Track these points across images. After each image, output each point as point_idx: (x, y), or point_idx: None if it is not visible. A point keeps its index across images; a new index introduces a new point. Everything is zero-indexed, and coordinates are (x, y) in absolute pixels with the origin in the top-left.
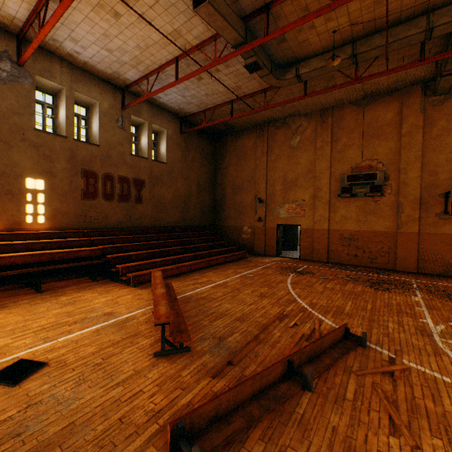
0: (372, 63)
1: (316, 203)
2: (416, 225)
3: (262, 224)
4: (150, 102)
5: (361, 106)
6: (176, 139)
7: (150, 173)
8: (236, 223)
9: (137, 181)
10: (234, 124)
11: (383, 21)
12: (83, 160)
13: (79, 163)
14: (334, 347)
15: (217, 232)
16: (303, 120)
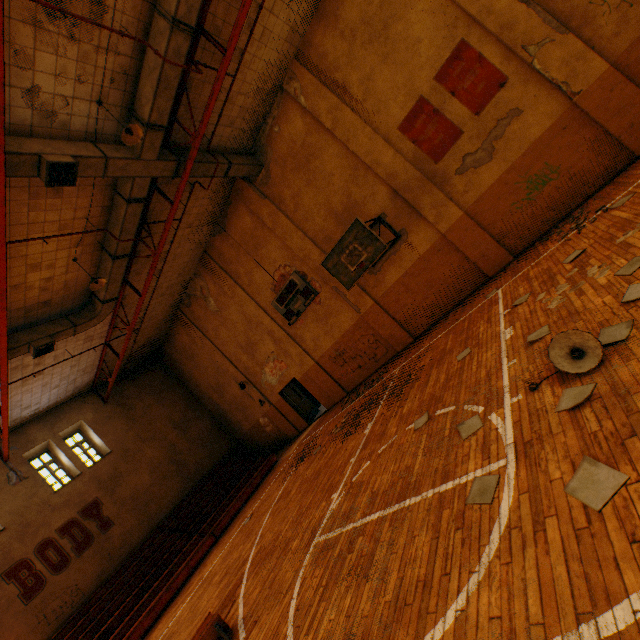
0: (150, 232)
1: (282, 346)
2: (366, 297)
3: (268, 405)
4: (36, 417)
5: (223, 231)
6: (105, 414)
7: (98, 483)
8: (250, 422)
9: (87, 509)
10: (151, 338)
11: (99, 219)
12: None
13: None
14: None
15: (247, 445)
16: (198, 281)
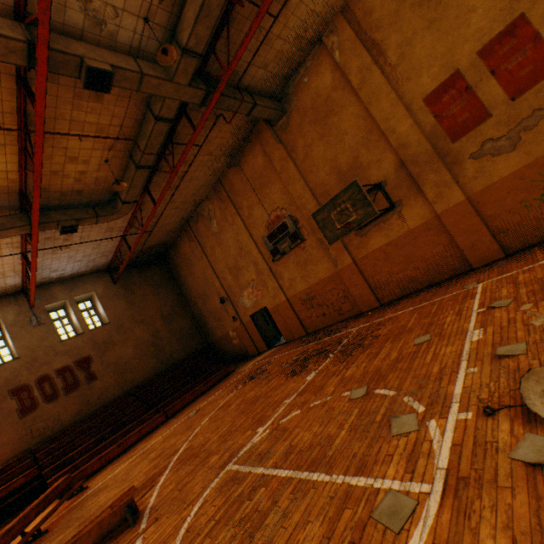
0: (172, 151)
1: (262, 277)
2: (347, 255)
3: (239, 322)
4: (61, 280)
5: (237, 165)
6: (112, 292)
7: (93, 344)
8: (222, 332)
9: (81, 362)
10: (161, 241)
11: (131, 130)
12: (7, 381)
13: (3, 387)
14: (99, 543)
15: (215, 349)
16: (208, 204)
